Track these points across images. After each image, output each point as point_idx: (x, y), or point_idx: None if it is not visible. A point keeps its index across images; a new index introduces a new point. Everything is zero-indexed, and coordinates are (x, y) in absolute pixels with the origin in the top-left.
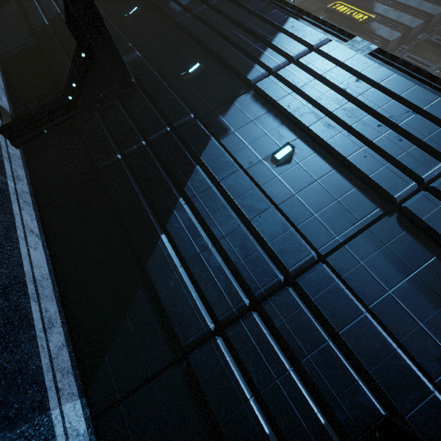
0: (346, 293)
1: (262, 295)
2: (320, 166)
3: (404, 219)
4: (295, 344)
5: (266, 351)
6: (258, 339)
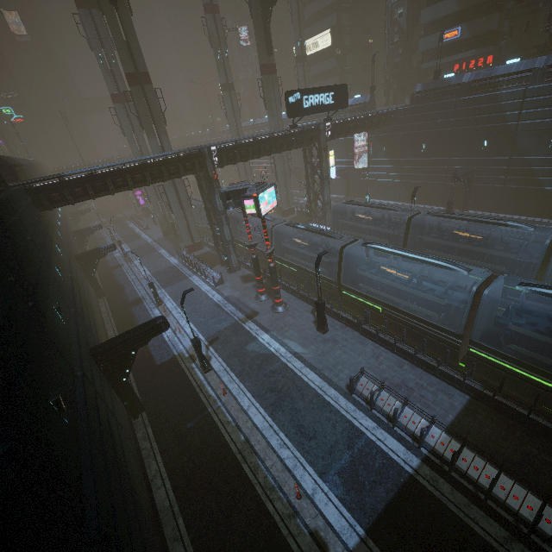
0: None
1: None
2: None
3: None
4: None
5: None
6: None
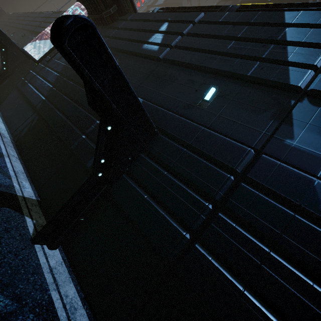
0: None
1: None
2: None
3: None
4: None
5: None
6: None
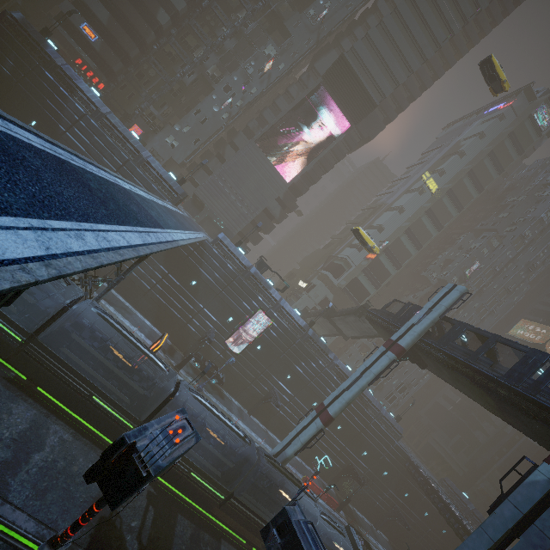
0: None
1: None
2: None
3: None
4: None
5: None
6: None
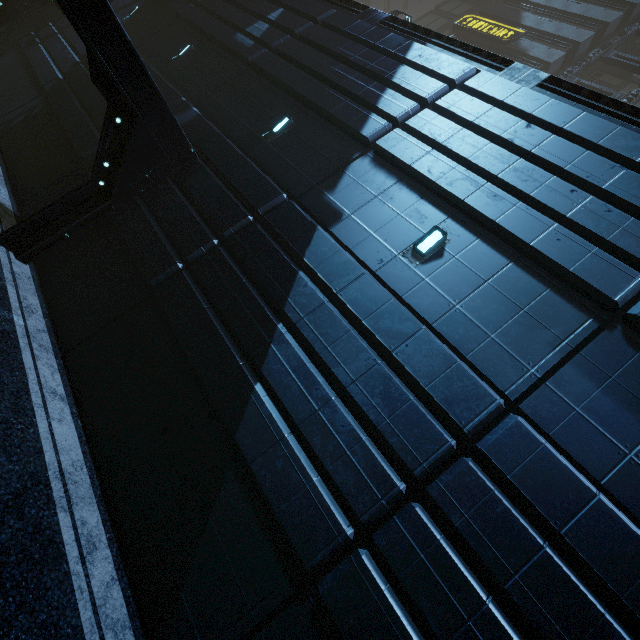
0: (563, 464)
1: (426, 475)
2: (488, 259)
3: (635, 334)
4: (491, 557)
5: (444, 570)
6: (429, 550)
